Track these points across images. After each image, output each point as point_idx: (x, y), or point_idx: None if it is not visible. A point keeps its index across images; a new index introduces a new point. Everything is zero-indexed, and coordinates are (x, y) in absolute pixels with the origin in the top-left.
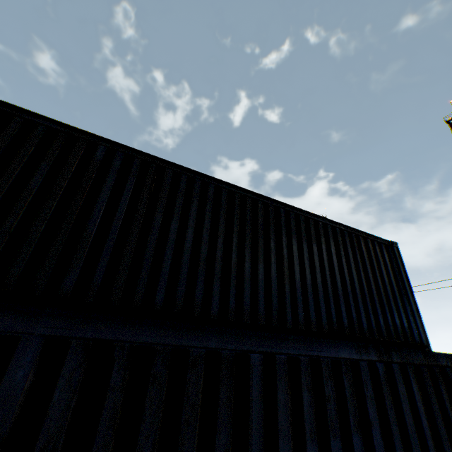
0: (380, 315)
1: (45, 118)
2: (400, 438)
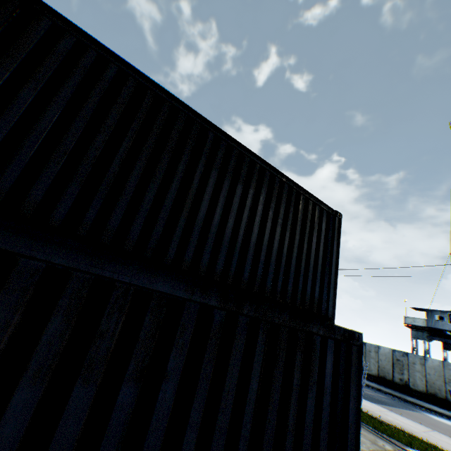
0: (291, 279)
1: None
2: (208, 398)
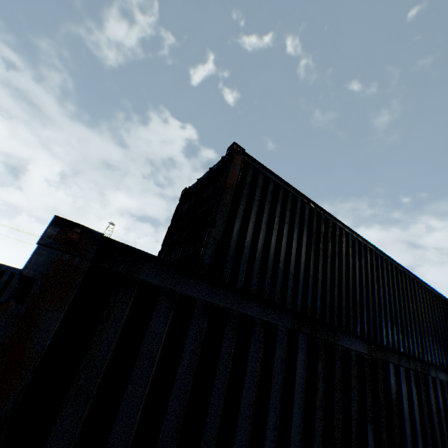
0: None
1: (330, 215)
2: None
